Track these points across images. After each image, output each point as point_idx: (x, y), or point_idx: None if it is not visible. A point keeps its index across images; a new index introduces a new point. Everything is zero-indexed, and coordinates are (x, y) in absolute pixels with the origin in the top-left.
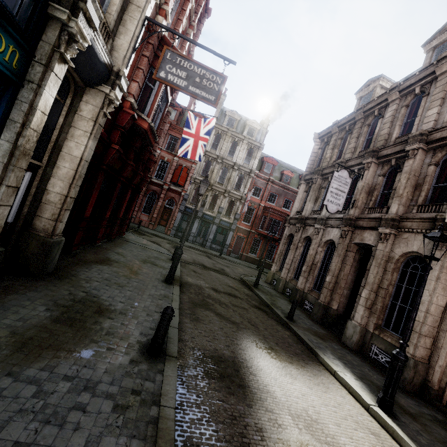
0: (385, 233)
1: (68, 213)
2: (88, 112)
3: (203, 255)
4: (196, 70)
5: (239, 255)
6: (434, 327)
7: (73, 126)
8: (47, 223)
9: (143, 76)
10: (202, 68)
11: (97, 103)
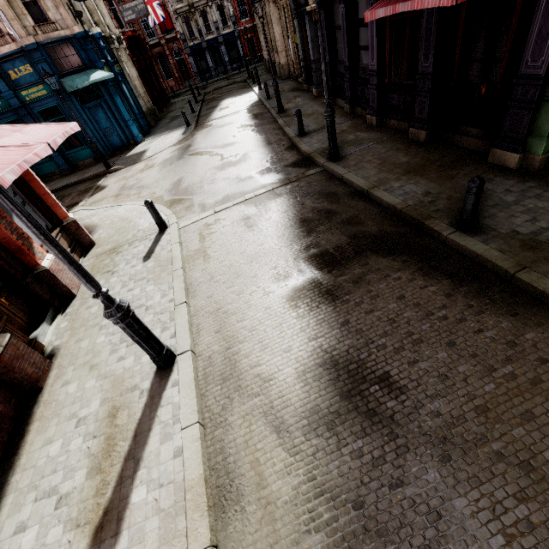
0: (263, 1)
1: (149, 98)
2: (125, 59)
3: (224, 81)
4: (133, 5)
5: (259, 58)
6: (283, 46)
7: (127, 68)
8: (148, 104)
9: (111, 11)
10: (133, 2)
11: (124, 53)
